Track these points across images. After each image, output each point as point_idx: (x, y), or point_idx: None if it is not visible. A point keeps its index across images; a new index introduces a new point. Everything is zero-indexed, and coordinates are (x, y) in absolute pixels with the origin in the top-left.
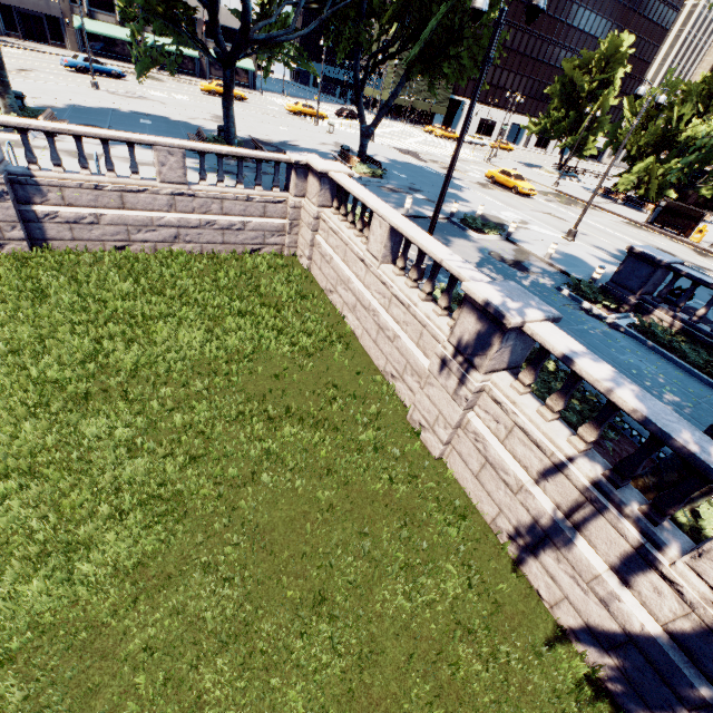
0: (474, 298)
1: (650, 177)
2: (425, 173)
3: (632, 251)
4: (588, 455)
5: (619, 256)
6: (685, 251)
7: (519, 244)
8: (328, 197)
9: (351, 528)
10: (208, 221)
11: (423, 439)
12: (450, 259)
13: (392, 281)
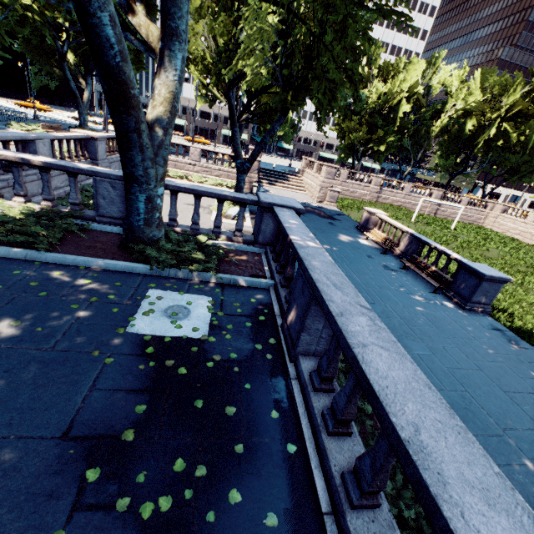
0: None
1: None
2: None
3: None
4: None
5: None
6: None
7: None
8: (502, 211)
9: None
10: (466, 214)
11: None
12: None
13: None
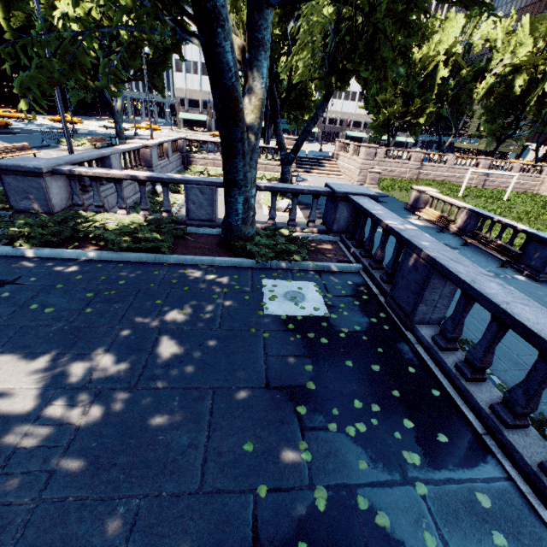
0: None
1: None
2: None
3: None
4: None
5: None
6: None
7: None
8: None
9: None
10: (518, 182)
11: None
12: None
13: None
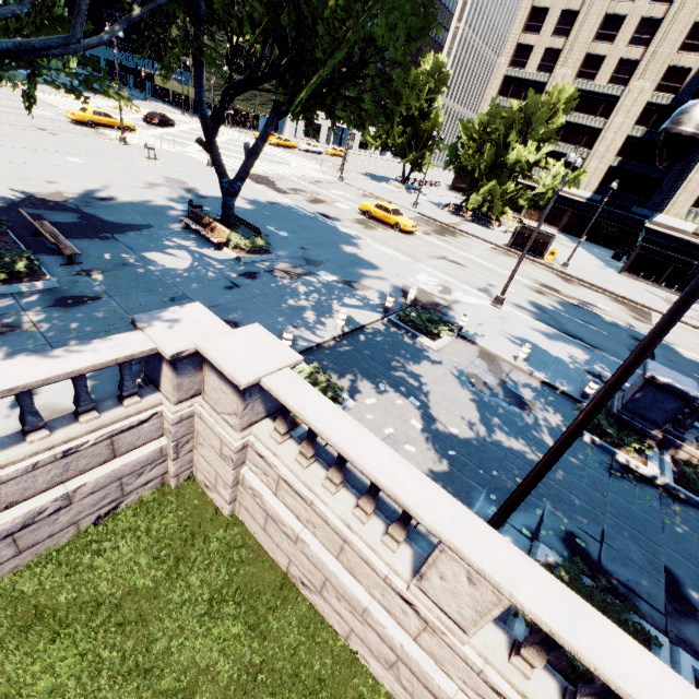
0: None
1: (492, 197)
2: (302, 219)
3: (654, 381)
4: None
5: (541, 315)
6: (555, 279)
7: (479, 343)
8: (257, 408)
9: None
10: None
11: None
12: None
13: (523, 695)
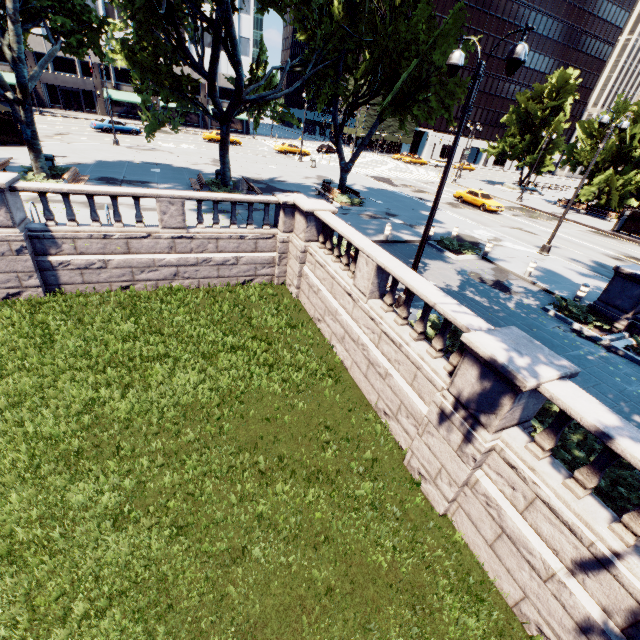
0: (477, 351)
1: (609, 189)
2: (398, 197)
3: (619, 271)
4: (639, 549)
5: (596, 268)
6: None
7: (497, 263)
8: (314, 233)
9: (353, 619)
10: (205, 258)
11: (424, 490)
12: (443, 301)
13: (381, 317)
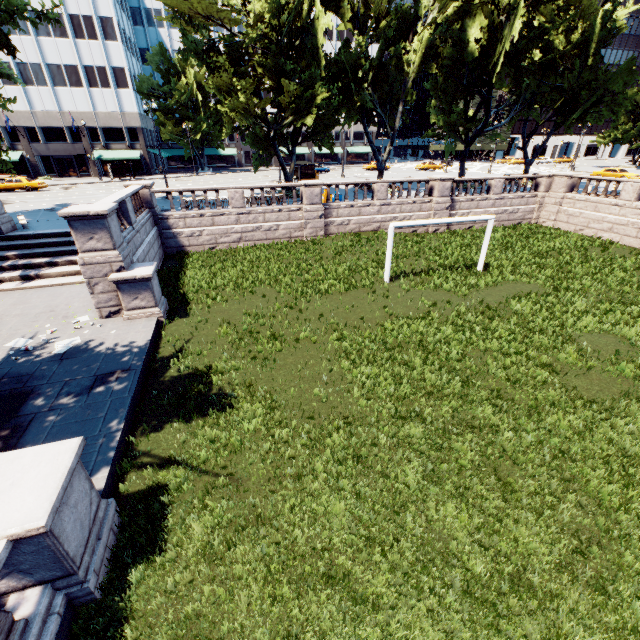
0: None
1: None
2: None
3: None
4: None
5: None
6: None
7: None
8: (568, 188)
9: None
10: (505, 210)
11: None
12: None
13: None
